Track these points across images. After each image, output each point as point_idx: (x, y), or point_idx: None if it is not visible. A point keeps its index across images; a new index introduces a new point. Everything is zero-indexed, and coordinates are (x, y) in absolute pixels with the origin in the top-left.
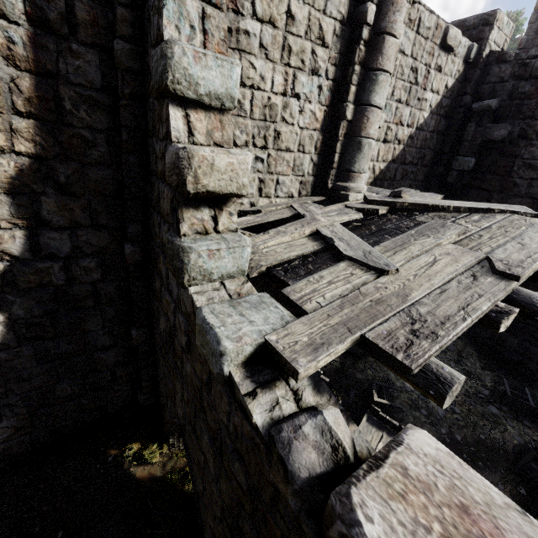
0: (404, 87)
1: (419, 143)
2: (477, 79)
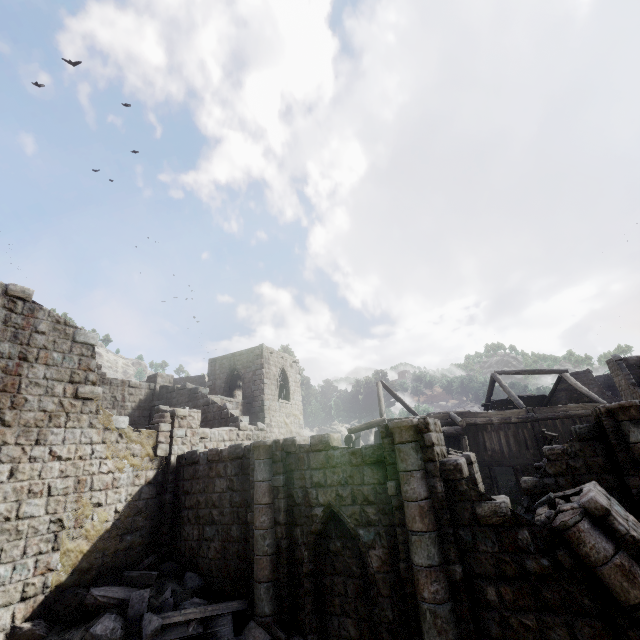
0: (109, 403)
1: (130, 422)
2: (157, 394)
